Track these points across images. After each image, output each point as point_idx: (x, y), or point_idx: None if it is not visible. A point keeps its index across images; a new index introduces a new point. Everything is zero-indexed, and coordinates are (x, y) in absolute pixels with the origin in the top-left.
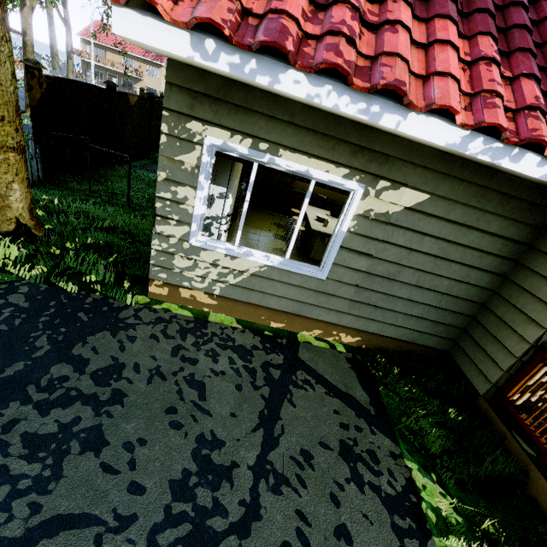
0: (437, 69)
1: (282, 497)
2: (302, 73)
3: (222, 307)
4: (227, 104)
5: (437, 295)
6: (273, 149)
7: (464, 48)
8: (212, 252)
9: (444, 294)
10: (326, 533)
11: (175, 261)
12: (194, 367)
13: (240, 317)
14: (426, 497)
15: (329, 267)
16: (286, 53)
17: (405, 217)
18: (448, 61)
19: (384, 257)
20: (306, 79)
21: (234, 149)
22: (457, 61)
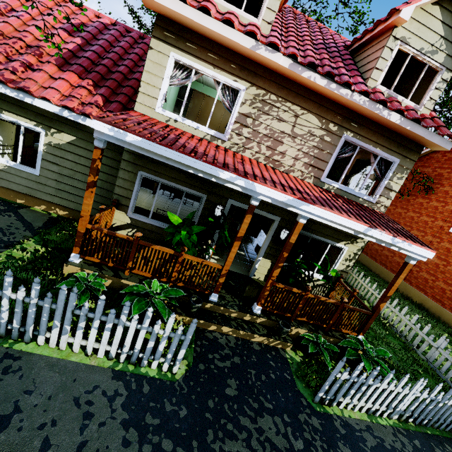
0: (50, 86)
1: None
2: None
3: None
4: None
5: (98, 188)
6: (0, 111)
7: (79, 82)
8: None
9: (101, 188)
10: None
11: None
12: None
13: None
14: (24, 245)
15: (39, 169)
16: None
17: (68, 147)
18: (57, 84)
19: (65, 166)
20: None
21: None
22: (66, 85)
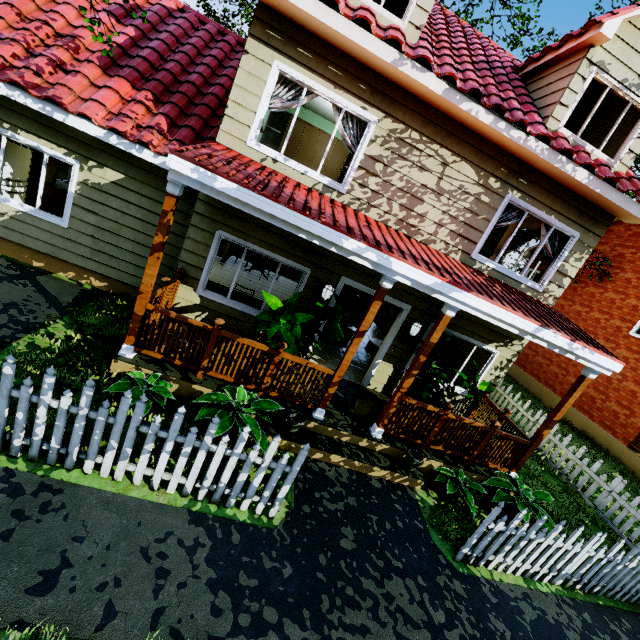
0: (91, 97)
1: None
2: (2, 82)
3: None
4: None
5: None
6: (14, 129)
7: (133, 95)
8: None
9: None
10: None
11: None
12: None
13: (7, 254)
14: (50, 329)
15: (68, 219)
16: None
17: (113, 188)
18: (102, 96)
19: (106, 216)
20: (5, 86)
21: None
22: (114, 97)
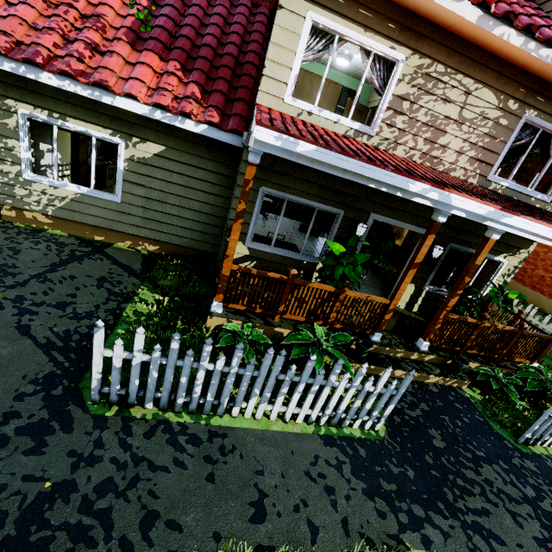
0: (131, 76)
1: (44, 284)
2: (52, 74)
3: (57, 225)
4: (28, 90)
5: (196, 213)
6: (63, 118)
7: (163, 67)
8: (40, 184)
9: (200, 212)
10: (62, 294)
11: (16, 191)
12: (18, 245)
13: (72, 233)
14: (141, 296)
15: (121, 194)
16: (38, 64)
17: (156, 160)
18: (139, 73)
19: (153, 187)
20: (55, 77)
21: (38, 117)
22: (149, 73)
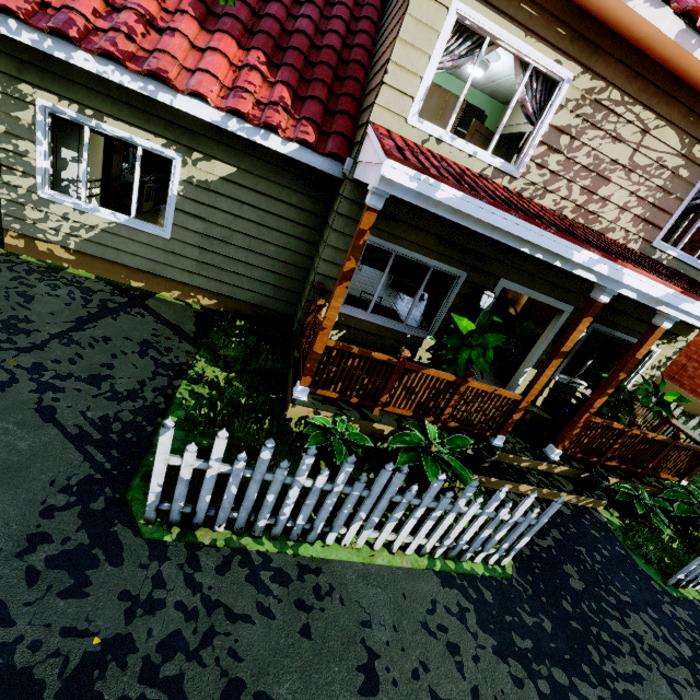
0: (200, 67)
1: (69, 348)
2: (90, 54)
3: (81, 263)
4: (52, 74)
5: (269, 260)
6: (99, 116)
7: (241, 57)
8: (61, 206)
9: (275, 259)
10: (94, 364)
11: (27, 213)
12: (30, 289)
13: (101, 274)
14: (197, 369)
15: (171, 228)
16: (71, 38)
17: (223, 186)
18: (211, 63)
19: (215, 221)
20: (93, 59)
21: (64, 112)
22: (224, 64)
